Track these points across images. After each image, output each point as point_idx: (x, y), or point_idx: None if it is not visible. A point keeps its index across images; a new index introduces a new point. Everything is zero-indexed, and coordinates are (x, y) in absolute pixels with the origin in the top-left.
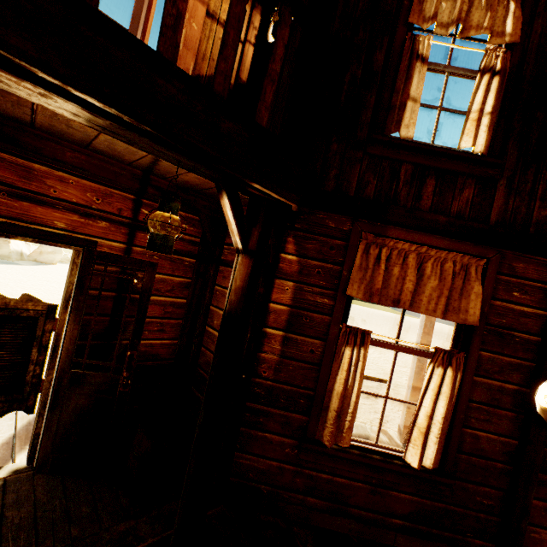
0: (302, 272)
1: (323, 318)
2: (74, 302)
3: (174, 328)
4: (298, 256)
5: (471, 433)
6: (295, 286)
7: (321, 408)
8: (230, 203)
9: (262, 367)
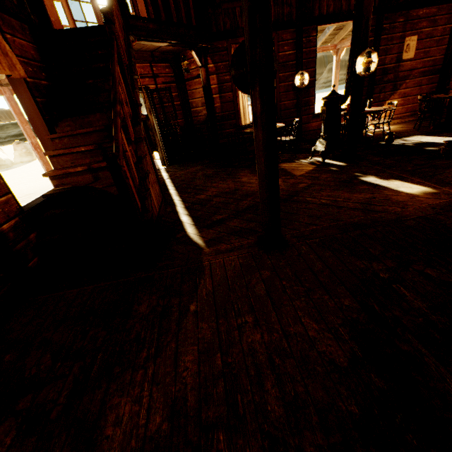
0: (217, 70)
1: (229, 84)
2: (154, 110)
3: (181, 115)
4: (213, 64)
5: (283, 104)
6: (216, 76)
7: (238, 115)
8: (194, 53)
9: (217, 110)
